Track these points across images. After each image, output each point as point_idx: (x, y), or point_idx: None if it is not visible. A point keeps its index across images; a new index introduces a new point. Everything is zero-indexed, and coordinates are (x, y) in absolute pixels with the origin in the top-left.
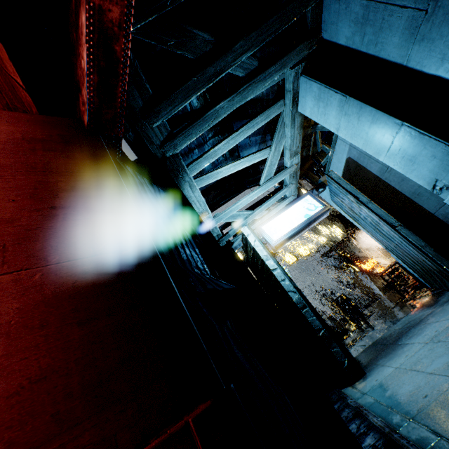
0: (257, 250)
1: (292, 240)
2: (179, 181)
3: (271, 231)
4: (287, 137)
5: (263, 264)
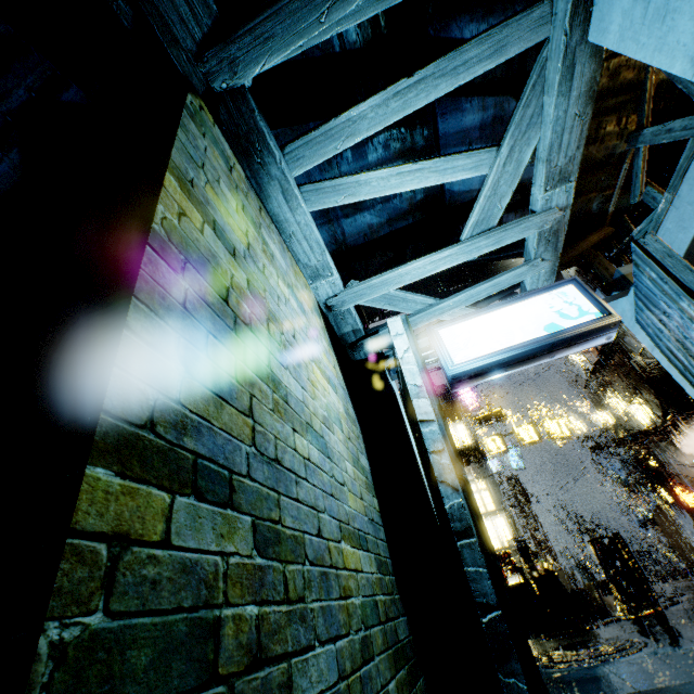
0: (405, 370)
1: (500, 374)
2: (257, 172)
3: (455, 343)
4: (545, 123)
5: (411, 404)
